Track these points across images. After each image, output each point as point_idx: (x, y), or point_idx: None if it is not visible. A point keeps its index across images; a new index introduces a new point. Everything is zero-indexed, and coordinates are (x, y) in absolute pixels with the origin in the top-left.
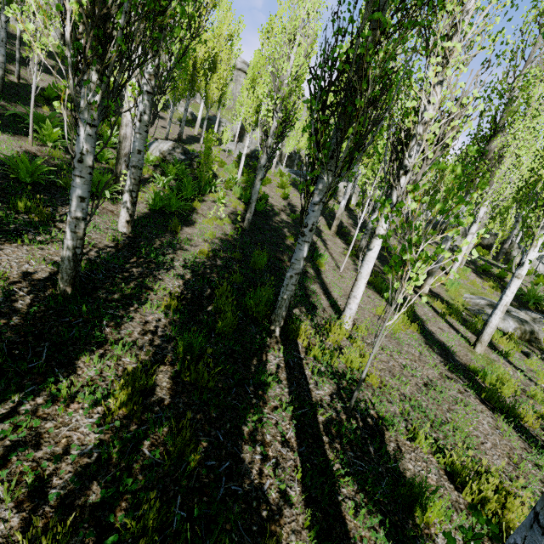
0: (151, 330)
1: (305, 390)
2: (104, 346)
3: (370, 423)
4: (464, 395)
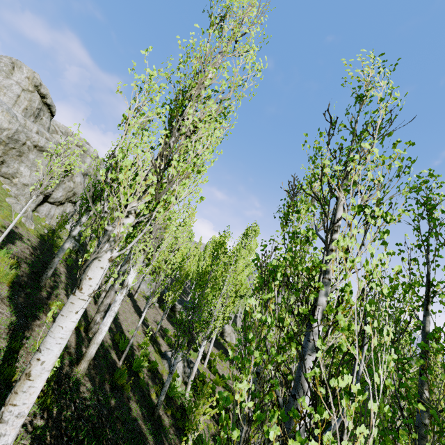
0: None
1: None
2: None
3: None
4: None
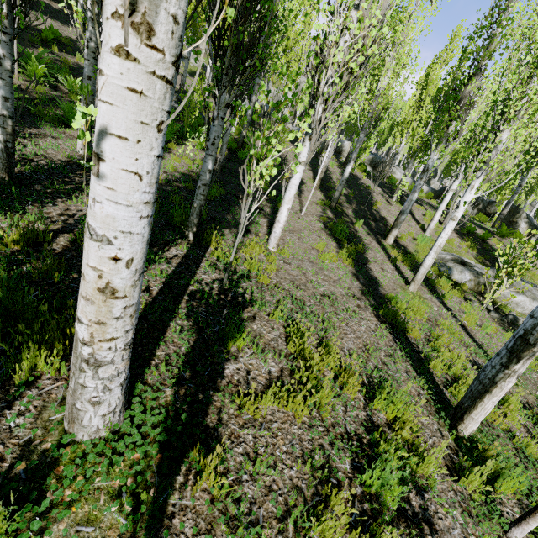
0: (70, 214)
1: (191, 272)
2: (22, 214)
3: (238, 300)
4: (360, 309)
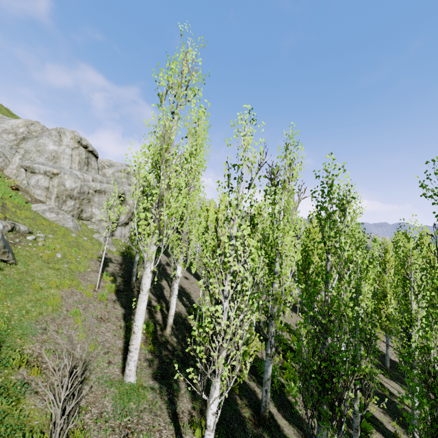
0: None
1: None
2: None
3: None
4: None
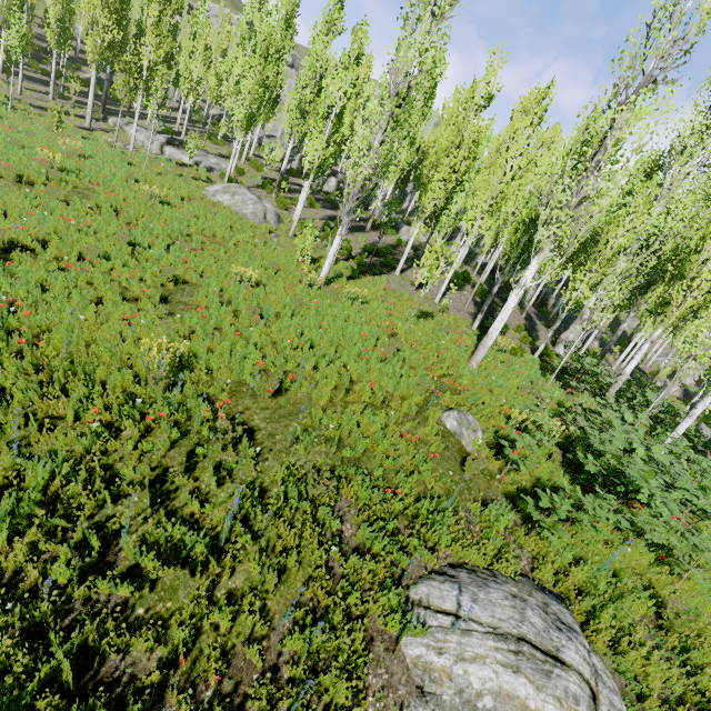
0: None
1: None
2: None
3: None
4: None
